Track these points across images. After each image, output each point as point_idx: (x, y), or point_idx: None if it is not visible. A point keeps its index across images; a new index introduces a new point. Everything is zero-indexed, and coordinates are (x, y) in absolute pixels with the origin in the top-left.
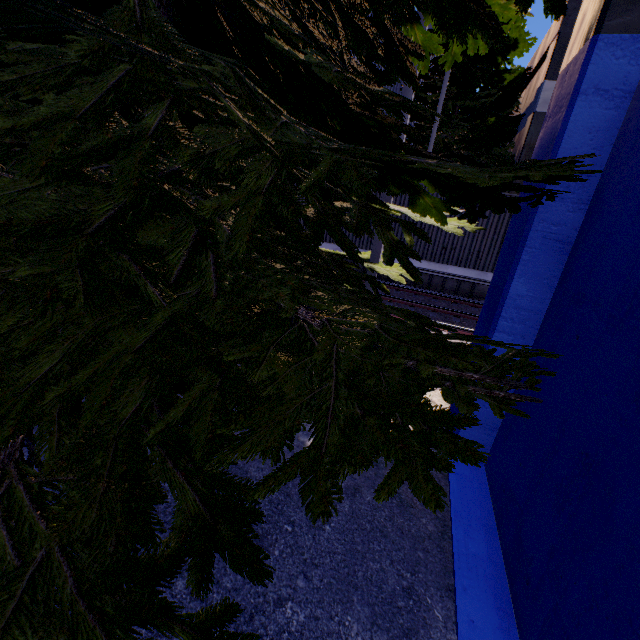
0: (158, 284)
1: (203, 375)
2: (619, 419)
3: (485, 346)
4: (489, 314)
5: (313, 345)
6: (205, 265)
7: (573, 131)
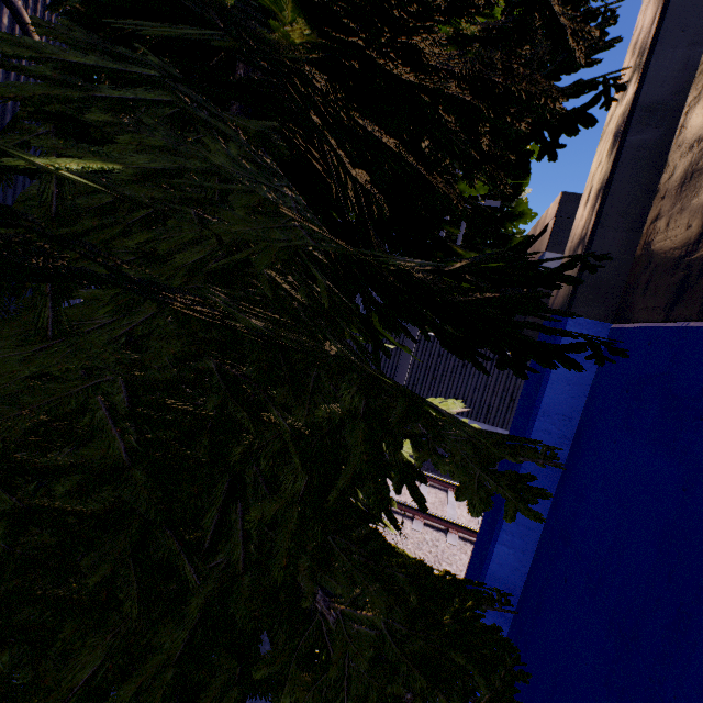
0: (194, 558)
1: (224, 660)
2: (595, 699)
3: (488, 556)
4: (492, 519)
5: (329, 654)
6: (234, 519)
7: (555, 380)
